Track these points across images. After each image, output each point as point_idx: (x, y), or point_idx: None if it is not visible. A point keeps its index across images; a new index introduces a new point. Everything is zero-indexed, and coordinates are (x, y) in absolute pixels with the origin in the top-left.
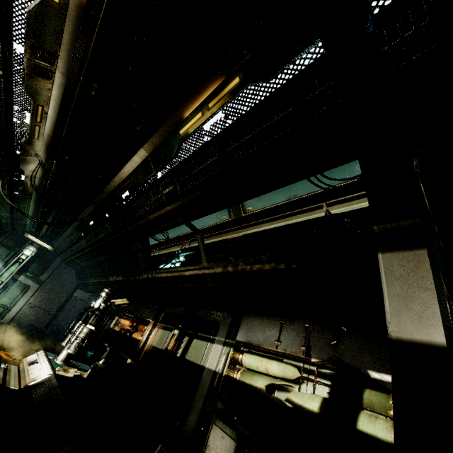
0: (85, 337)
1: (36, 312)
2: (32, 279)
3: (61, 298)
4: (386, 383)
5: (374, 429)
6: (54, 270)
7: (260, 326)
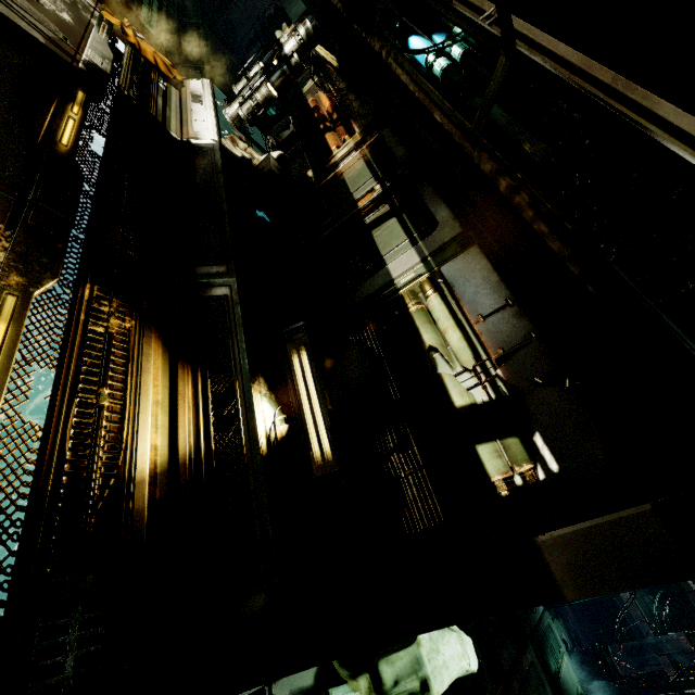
0: (263, 103)
1: None
2: None
3: None
4: (540, 455)
5: (487, 460)
6: None
7: (479, 281)
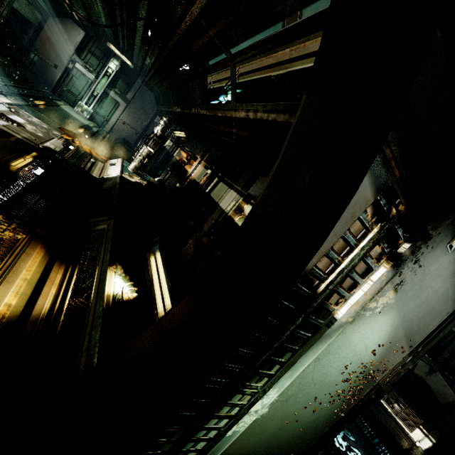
0: (146, 156)
1: (127, 129)
2: (120, 96)
3: (144, 121)
4: None
5: None
6: (136, 90)
7: None
